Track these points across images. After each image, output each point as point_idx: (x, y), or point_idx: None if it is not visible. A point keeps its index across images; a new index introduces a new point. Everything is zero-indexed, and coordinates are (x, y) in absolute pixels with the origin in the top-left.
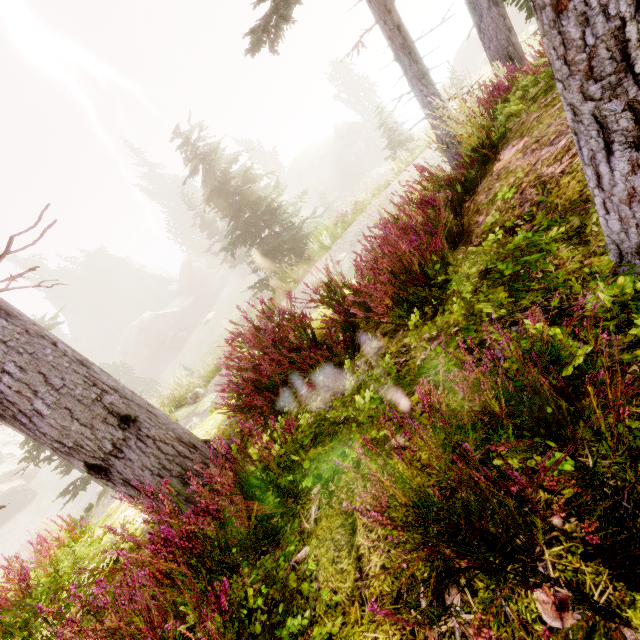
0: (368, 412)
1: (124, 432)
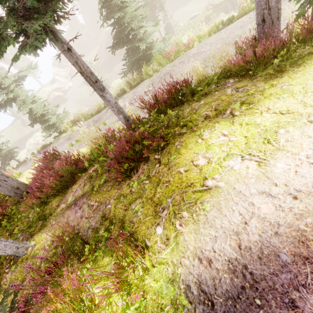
0: None
1: None
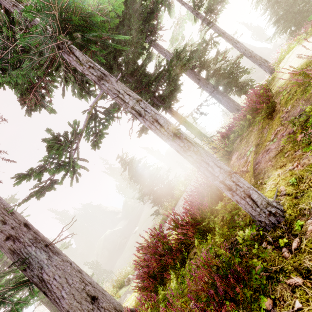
0: (176, 290)
1: (92, 305)
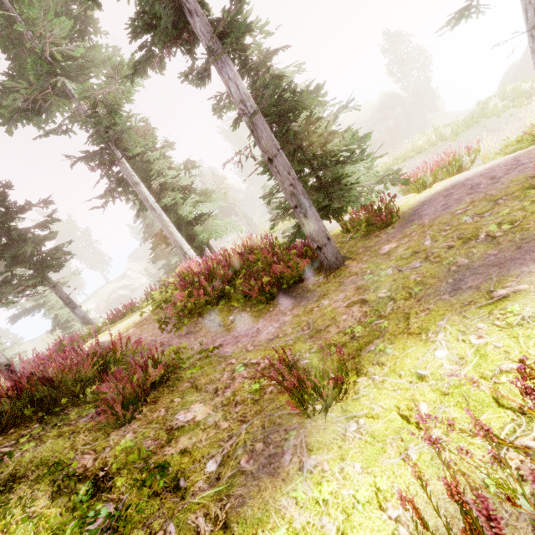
0: None
1: None
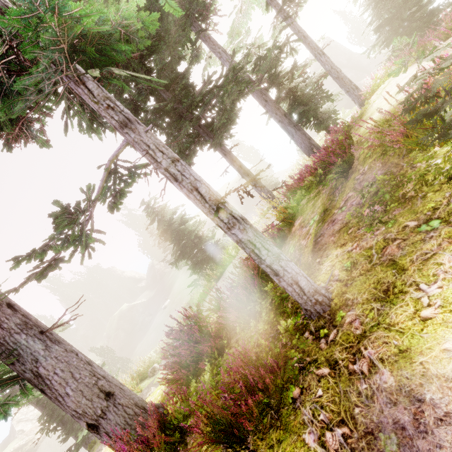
0: (210, 382)
1: (107, 402)
